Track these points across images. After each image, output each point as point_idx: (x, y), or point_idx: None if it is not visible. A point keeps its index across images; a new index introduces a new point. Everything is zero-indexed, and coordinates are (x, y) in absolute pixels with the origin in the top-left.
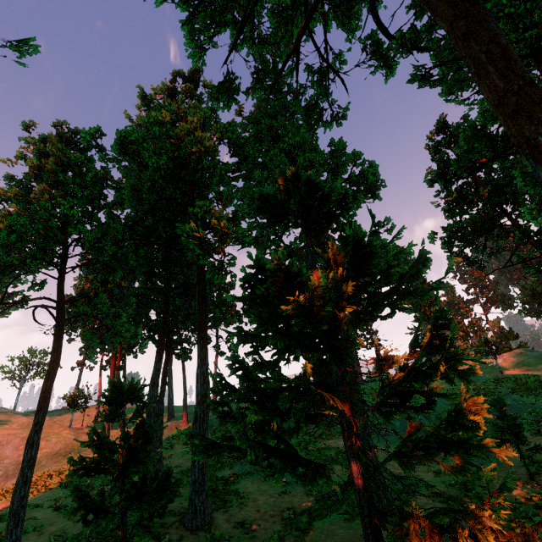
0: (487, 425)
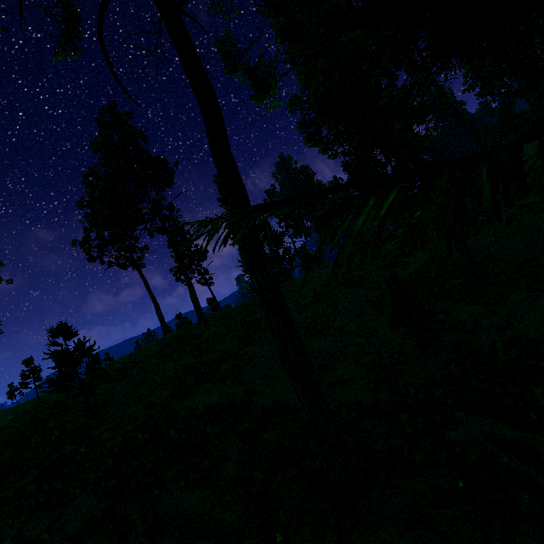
0: (343, 320)
